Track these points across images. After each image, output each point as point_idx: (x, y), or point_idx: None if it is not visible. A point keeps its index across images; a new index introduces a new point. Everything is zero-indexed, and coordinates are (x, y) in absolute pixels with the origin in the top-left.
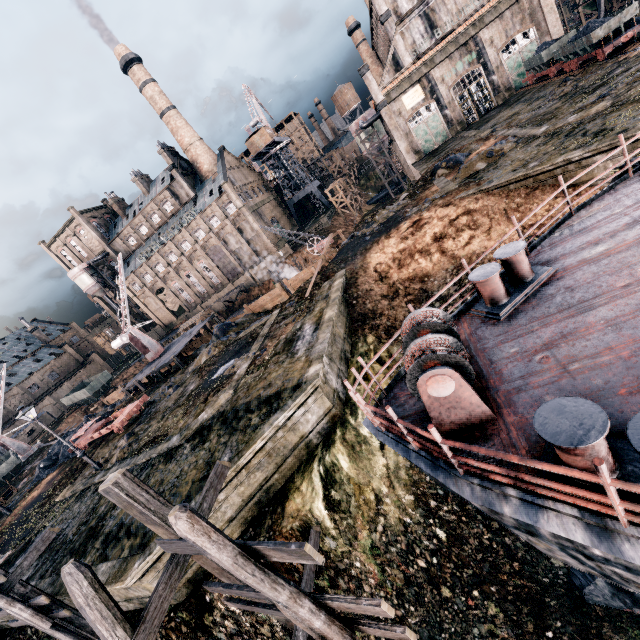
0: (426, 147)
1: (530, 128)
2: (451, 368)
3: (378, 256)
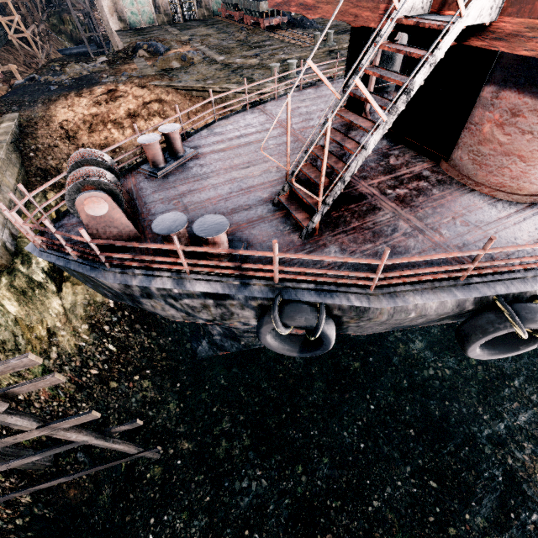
0: (132, 20)
1: (215, 53)
2: (105, 193)
3: (66, 112)
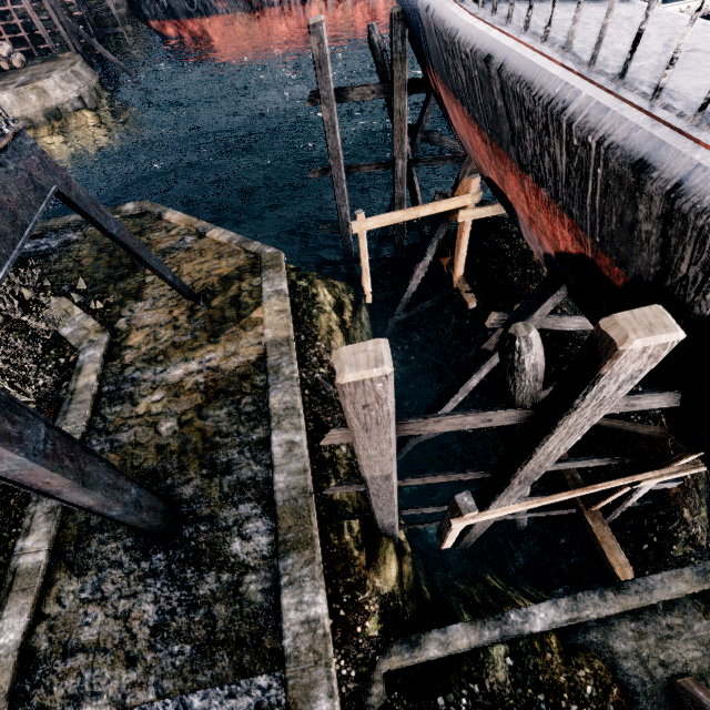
0: None
1: None
2: None
3: None
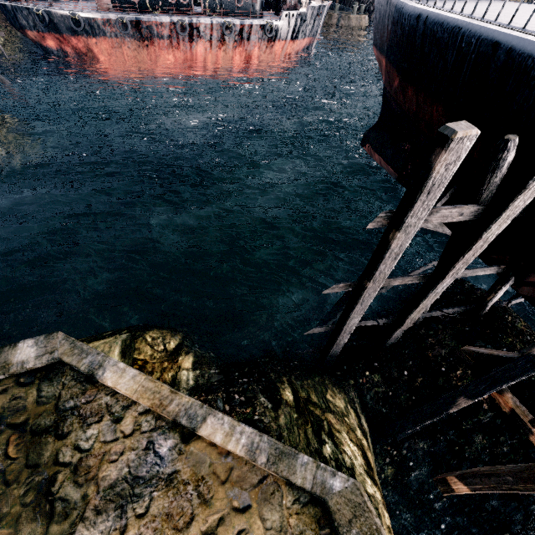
0: None
1: None
2: None
3: None
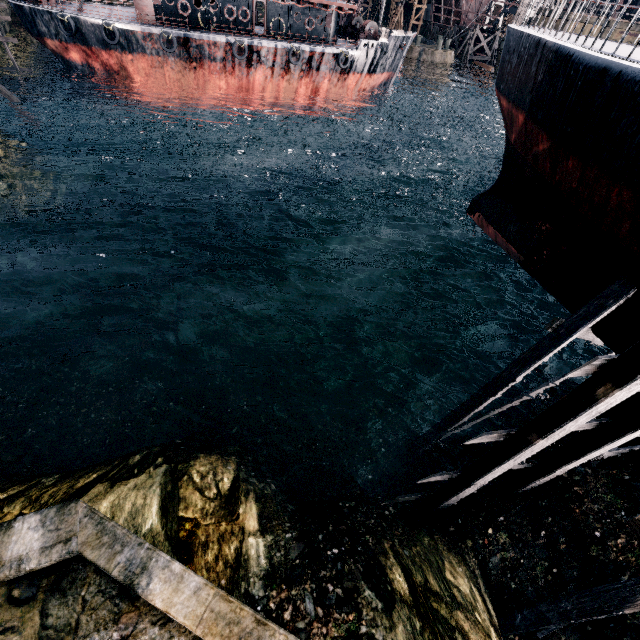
0: None
1: None
2: None
3: None
